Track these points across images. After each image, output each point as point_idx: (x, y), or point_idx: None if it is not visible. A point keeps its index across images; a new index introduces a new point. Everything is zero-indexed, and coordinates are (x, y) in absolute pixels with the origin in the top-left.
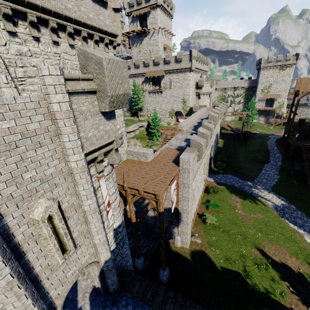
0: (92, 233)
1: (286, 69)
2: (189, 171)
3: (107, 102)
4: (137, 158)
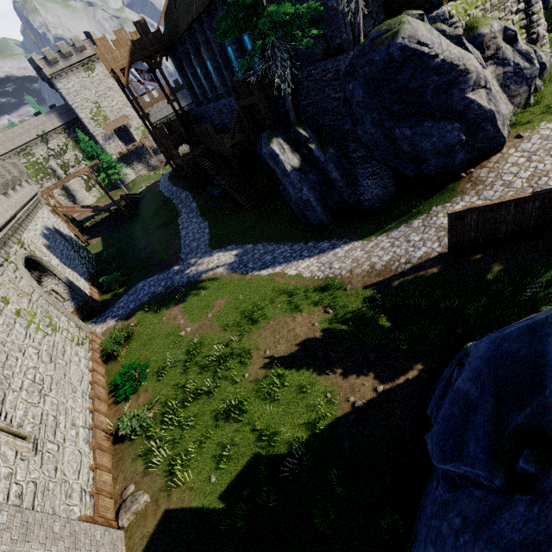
0: None
1: (96, 67)
2: None
3: None
4: None
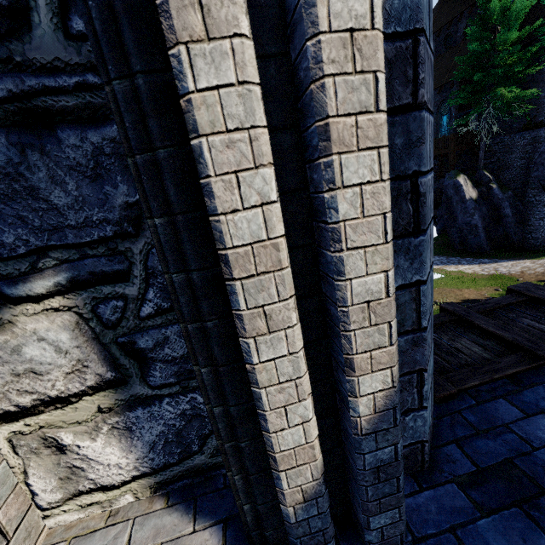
0: None
1: None
2: None
3: None
4: None
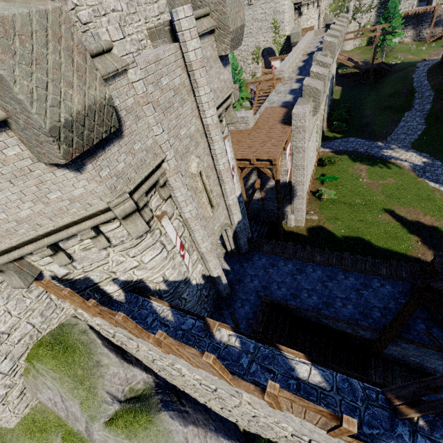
0: (227, 194)
1: None
2: (305, 129)
3: (228, 42)
4: (234, 126)
